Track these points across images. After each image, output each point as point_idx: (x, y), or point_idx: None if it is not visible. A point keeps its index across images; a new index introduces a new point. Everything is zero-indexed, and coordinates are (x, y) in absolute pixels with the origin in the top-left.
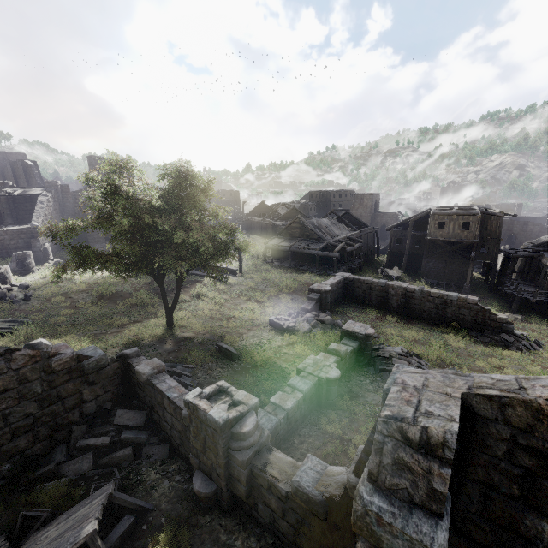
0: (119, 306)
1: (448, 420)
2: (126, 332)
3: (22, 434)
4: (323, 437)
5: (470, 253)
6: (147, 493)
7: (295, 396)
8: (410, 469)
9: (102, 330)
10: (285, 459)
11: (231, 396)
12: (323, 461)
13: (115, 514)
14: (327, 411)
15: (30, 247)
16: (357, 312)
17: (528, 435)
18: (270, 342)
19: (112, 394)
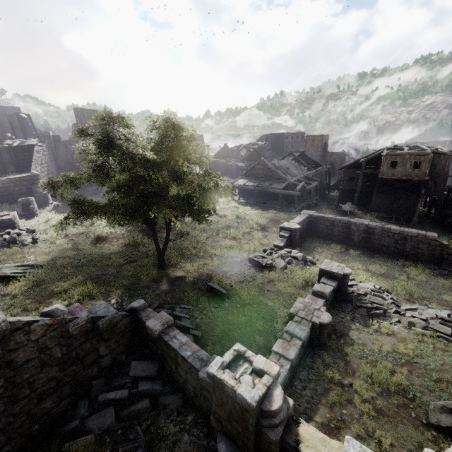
0: (115, 247)
1: None
2: (124, 273)
3: (47, 397)
4: (323, 381)
5: (418, 189)
6: (170, 450)
7: (295, 343)
8: None
9: (103, 271)
10: (316, 434)
11: (249, 361)
12: (366, 448)
13: None
14: (319, 352)
15: (32, 193)
16: (322, 247)
17: None
18: (252, 280)
19: (125, 346)
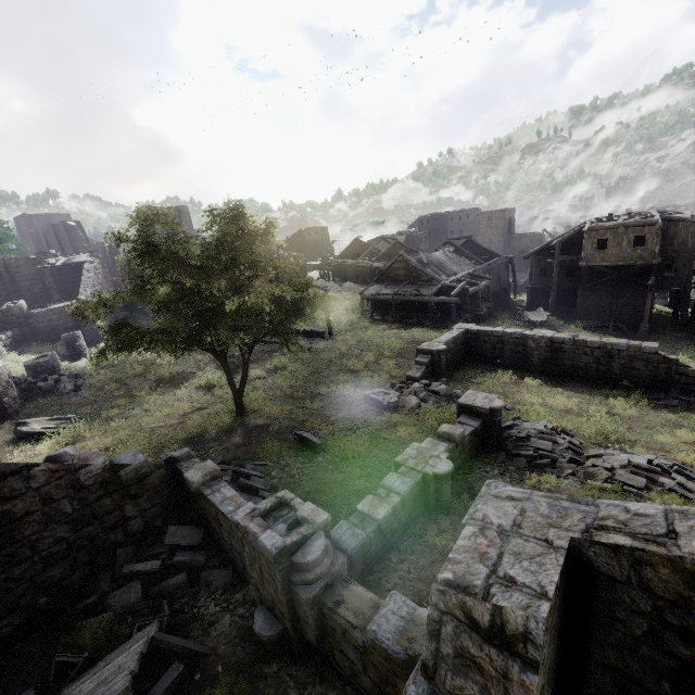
0: (181, 391)
1: (534, 596)
2: (187, 424)
3: (56, 562)
4: (430, 553)
5: (648, 278)
6: (204, 632)
7: (391, 500)
8: (478, 668)
9: (160, 422)
10: (364, 595)
11: (295, 510)
12: (410, 602)
13: (163, 659)
14: (438, 516)
15: (81, 326)
16: (484, 376)
17: (681, 611)
18: (365, 426)
19: (162, 507)
